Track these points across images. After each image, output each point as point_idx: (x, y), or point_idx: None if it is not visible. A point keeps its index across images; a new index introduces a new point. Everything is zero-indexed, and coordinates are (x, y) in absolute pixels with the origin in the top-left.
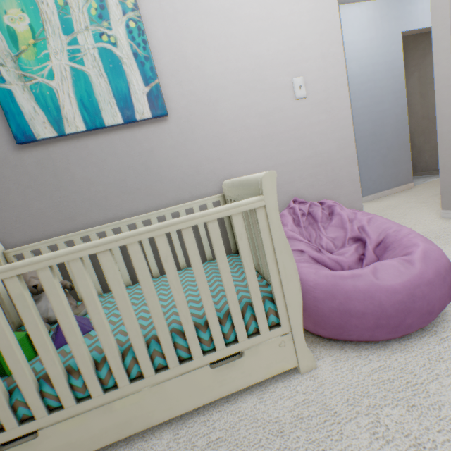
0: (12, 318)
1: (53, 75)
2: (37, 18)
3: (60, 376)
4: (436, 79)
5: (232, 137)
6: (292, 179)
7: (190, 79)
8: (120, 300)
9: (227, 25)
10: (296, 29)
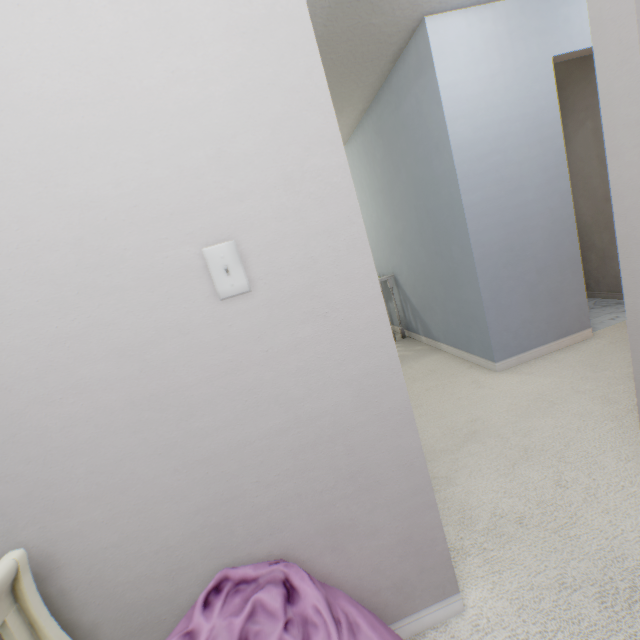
0: None
1: None
2: None
3: None
4: (615, 188)
5: (44, 416)
6: (237, 489)
7: None
8: None
9: None
10: (198, 119)
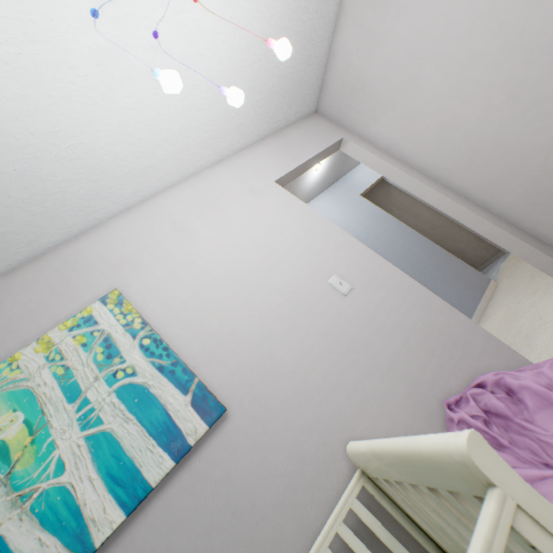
0: None
1: (63, 463)
2: (34, 406)
3: None
4: (433, 204)
5: (313, 378)
6: (413, 377)
7: (231, 351)
8: None
9: (239, 280)
10: (299, 246)
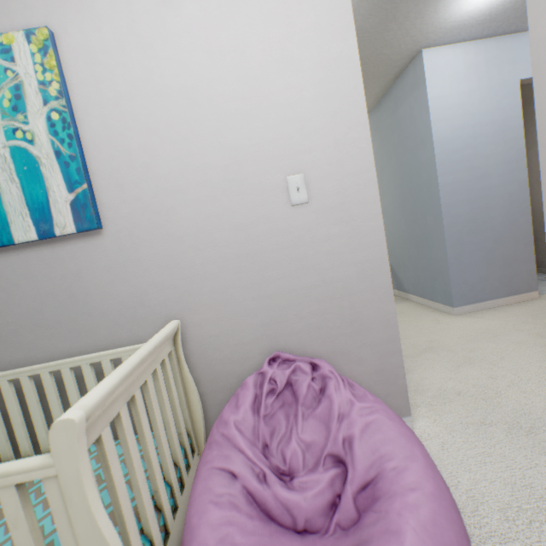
0: None
1: None
2: None
3: None
4: (543, 167)
5: (194, 256)
6: (284, 317)
7: (136, 181)
8: None
9: (191, 108)
10: (294, 109)
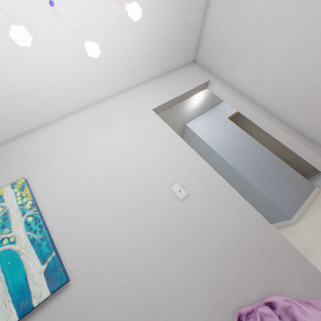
0: None
1: None
2: None
3: None
4: (270, 133)
5: (139, 265)
6: (220, 277)
7: (86, 233)
8: None
9: (107, 179)
10: (157, 158)
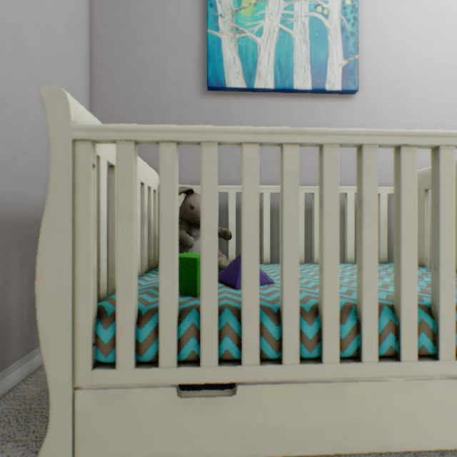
0: (150, 254)
1: (261, 33)
2: None
3: (295, 310)
4: None
5: None
6: None
7: (386, 64)
8: (406, 224)
9: (438, 19)
10: None
